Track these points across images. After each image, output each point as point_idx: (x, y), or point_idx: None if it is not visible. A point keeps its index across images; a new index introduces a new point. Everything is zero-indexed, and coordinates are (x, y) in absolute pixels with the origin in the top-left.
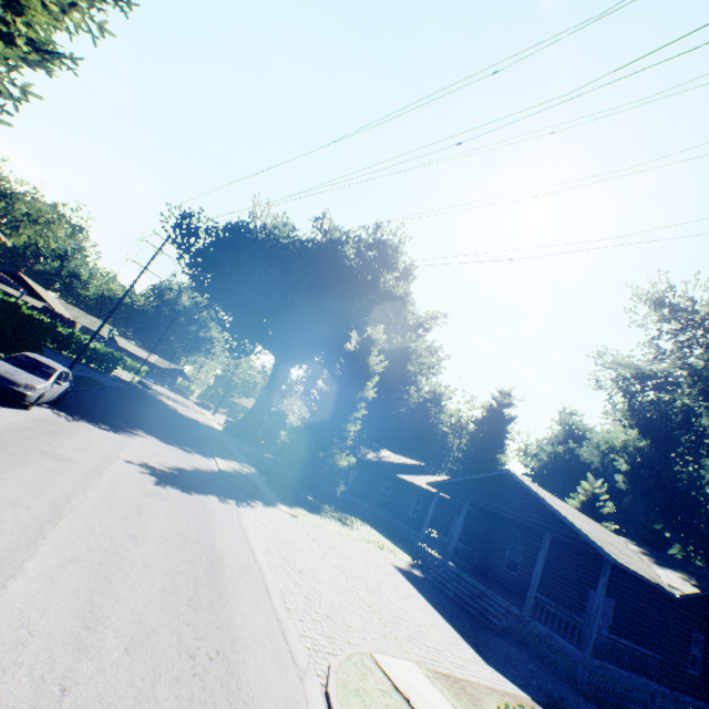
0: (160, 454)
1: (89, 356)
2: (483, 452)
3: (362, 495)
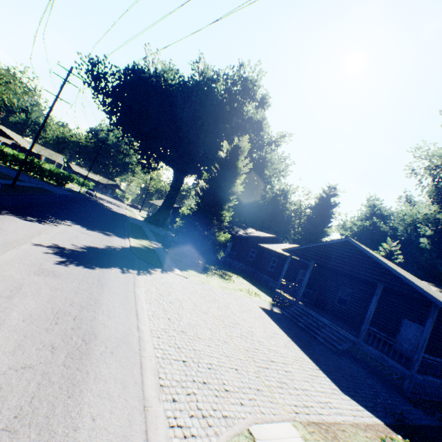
0: (77, 238)
1: (47, 175)
2: (315, 227)
3: (236, 258)
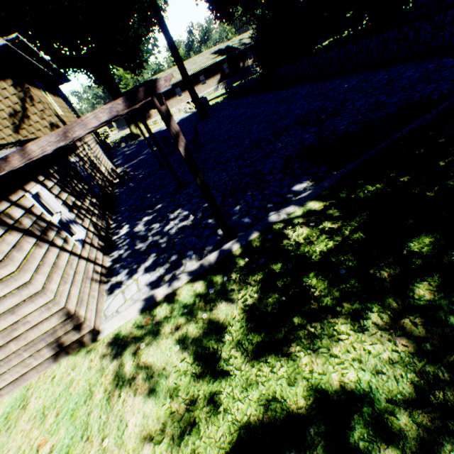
0: None
1: None
2: None
3: None
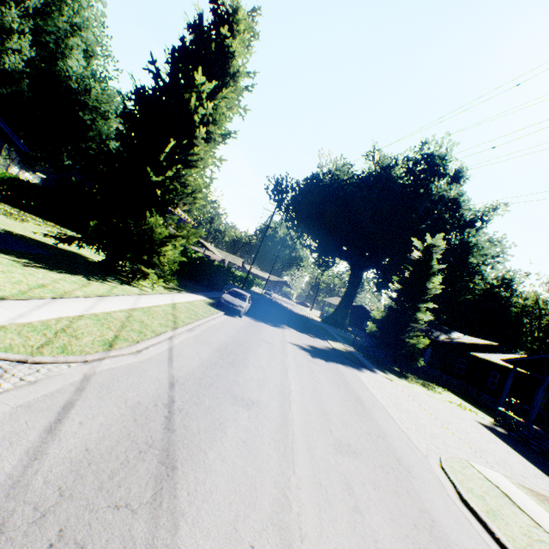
0: (301, 339)
1: (238, 280)
2: None
3: (439, 369)
